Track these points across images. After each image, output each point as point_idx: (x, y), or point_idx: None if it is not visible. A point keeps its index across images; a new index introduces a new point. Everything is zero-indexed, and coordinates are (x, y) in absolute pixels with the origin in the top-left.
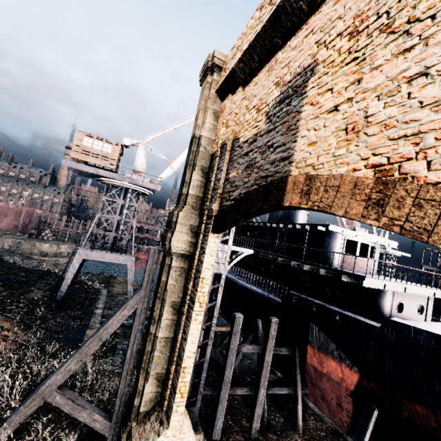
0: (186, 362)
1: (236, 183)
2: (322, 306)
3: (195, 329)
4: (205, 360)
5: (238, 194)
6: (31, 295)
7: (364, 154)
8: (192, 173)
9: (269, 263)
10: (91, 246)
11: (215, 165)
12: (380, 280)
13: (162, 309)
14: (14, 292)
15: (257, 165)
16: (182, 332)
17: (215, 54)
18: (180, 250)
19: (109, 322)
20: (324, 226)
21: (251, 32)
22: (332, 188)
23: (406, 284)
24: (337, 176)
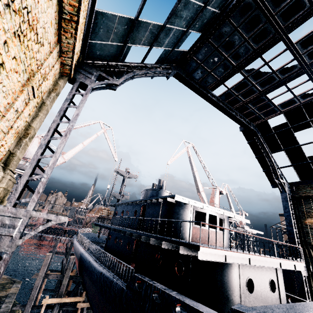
0: None
1: None
2: (163, 292)
3: None
4: None
5: None
6: None
7: None
8: None
9: (132, 241)
10: None
11: None
12: (218, 249)
13: None
14: None
15: None
16: None
17: None
18: None
19: None
20: (172, 197)
21: None
22: None
23: (250, 254)
24: None
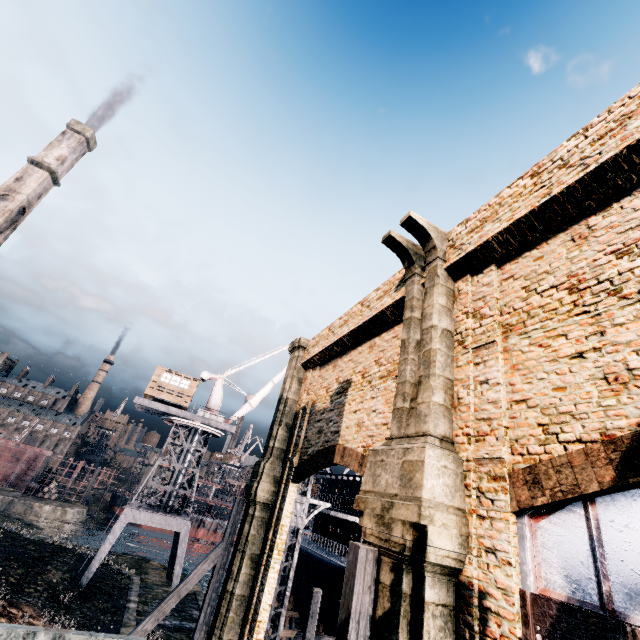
0: (262, 615)
1: (312, 442)
2: None
3: (272, 578)
4: (278, 635)
5: (312, 451)
6: (49, 576)
7: (361, 440)
8: (279, 428)
9: (360, 530)
10: (140, 504)
11: (297, 423)
12: None
13: (242, 562)
14: (30, 570)
15: (324, 432)
16: (259, 585)
17: (301, 340)
18: (263, 499)
19: (190, 575)
20: None
21: (324, 339)
22: (350, 455)
23: None
24: (352, 449)
